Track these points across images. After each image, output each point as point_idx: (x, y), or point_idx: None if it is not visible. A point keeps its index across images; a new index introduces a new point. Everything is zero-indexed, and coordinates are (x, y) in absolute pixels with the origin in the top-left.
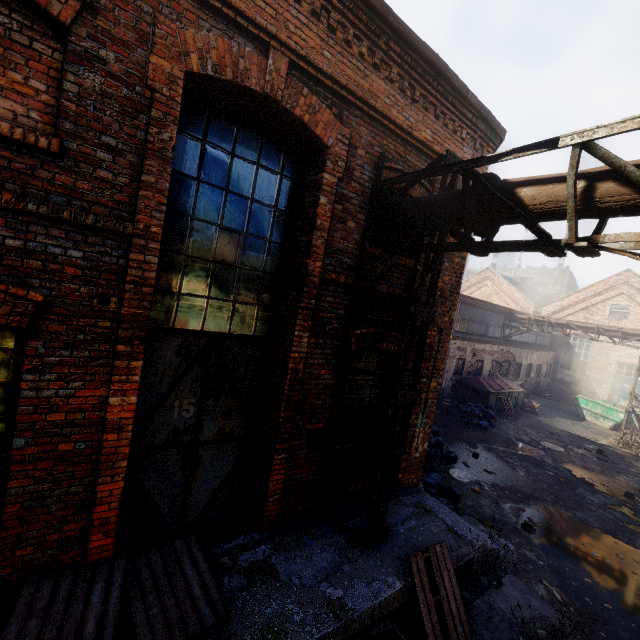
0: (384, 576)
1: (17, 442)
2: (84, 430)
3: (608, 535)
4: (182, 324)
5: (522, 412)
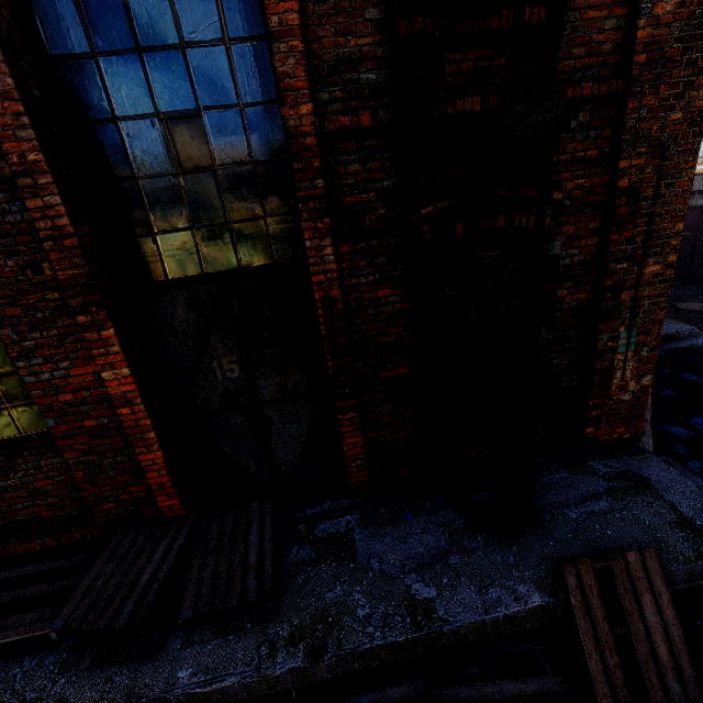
0: (513, 582)
1: (48, 422)
2: (98, 407)
3: None
4: (176, 272)
5: None
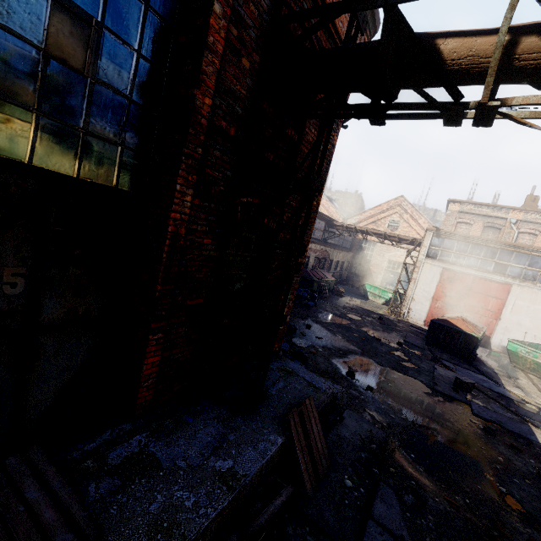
0: (267, 436)
1: None
2: None
3: (394, 371)
4: None
5: (332, 295)
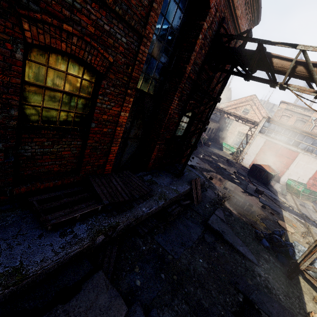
0: (184, 185)
1: (92, 125)
2: (111, 124)
3: (229, 181)
4: None
5: (204, 146)
